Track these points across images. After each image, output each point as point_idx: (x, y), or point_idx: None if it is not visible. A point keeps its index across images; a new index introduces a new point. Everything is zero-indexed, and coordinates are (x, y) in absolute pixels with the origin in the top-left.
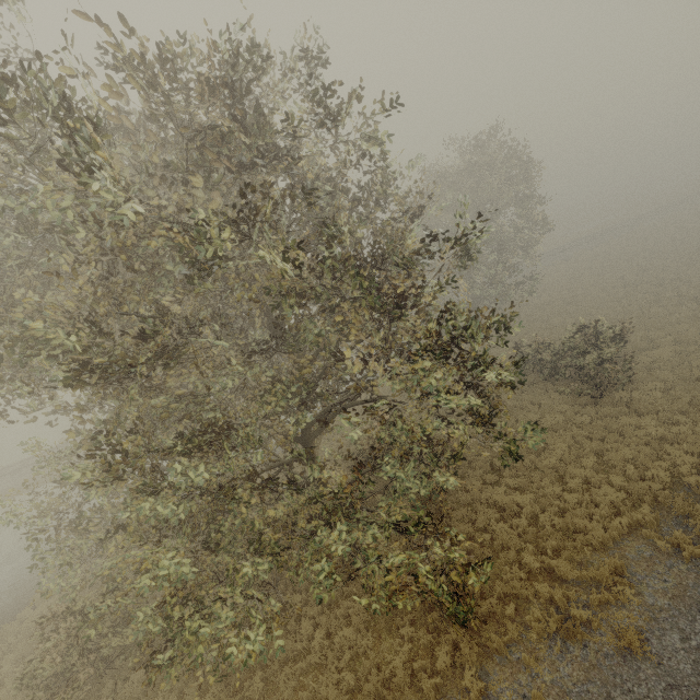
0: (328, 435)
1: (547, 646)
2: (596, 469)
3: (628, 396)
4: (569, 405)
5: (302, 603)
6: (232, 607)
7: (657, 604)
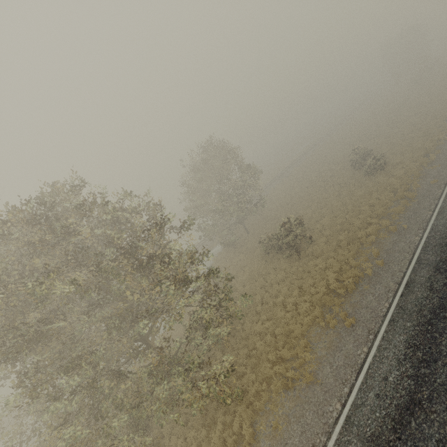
0: (178, 325)
1: (280, 397)
2: (300, 295)
3: (312, 250)
4: (289, 263)
5: (171, 428)
6: (116, 442)
7: (322, 354)
